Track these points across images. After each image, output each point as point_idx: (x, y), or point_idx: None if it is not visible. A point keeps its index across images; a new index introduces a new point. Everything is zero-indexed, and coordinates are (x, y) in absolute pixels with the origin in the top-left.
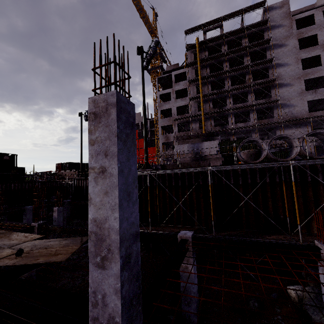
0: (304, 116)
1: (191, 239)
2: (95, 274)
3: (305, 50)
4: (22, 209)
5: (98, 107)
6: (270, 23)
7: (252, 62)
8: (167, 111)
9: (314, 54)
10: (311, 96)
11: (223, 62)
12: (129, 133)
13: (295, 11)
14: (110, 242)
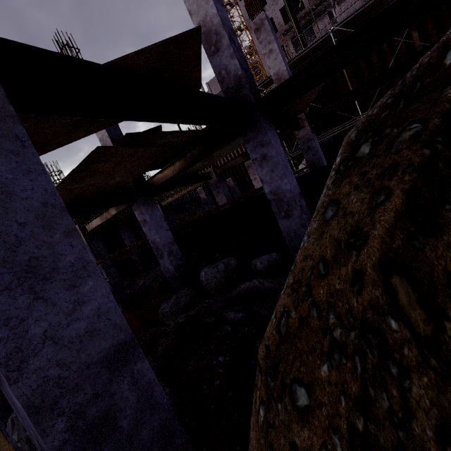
0: None
1: None
2: None
3: None
4: None
5: None
6: None
7: None
8: None
9: None
10: None
11: None
12: None
13: None
14: None
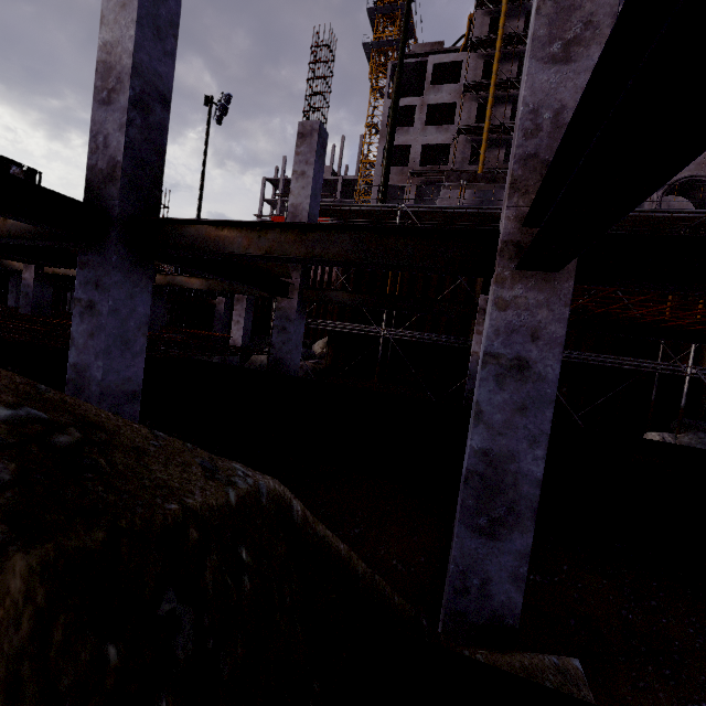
0: None
1: None
2: (541, 78)
3: None
4: (71, 278)
5: None
6: None
7: None
8: (398, 152)
9: None
10: None
11: None
12: None
13: None
14: (594, 8)
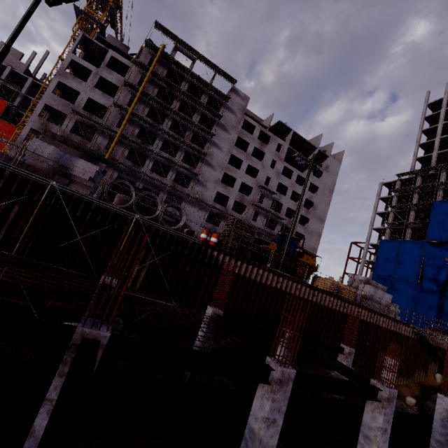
0: (209, 202)
1: None
2: None
3: (237, 149)
4: None
5: None
6: (229, 103)
7: (201, 124)
8: (72, 91)
9: (240, 157)
10: (221, 189)
11: (176, 98)
12: None
13: (251, 113)
14: None
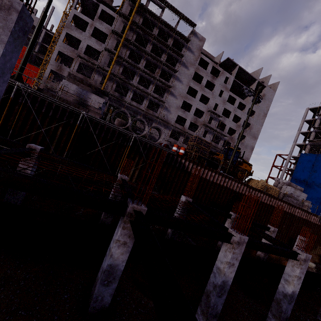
0: (172, 123)
1: (39, 150)
2: None
3: (194, 82)
4: None
5: (2, 1)
6: (189, 44)
7: (167, 62)
8: (75, 40)
9: (196, 89)
10: (181, 113)
11: (149, 42)
12: (21, 36)
13: (205, 52)
14: None
